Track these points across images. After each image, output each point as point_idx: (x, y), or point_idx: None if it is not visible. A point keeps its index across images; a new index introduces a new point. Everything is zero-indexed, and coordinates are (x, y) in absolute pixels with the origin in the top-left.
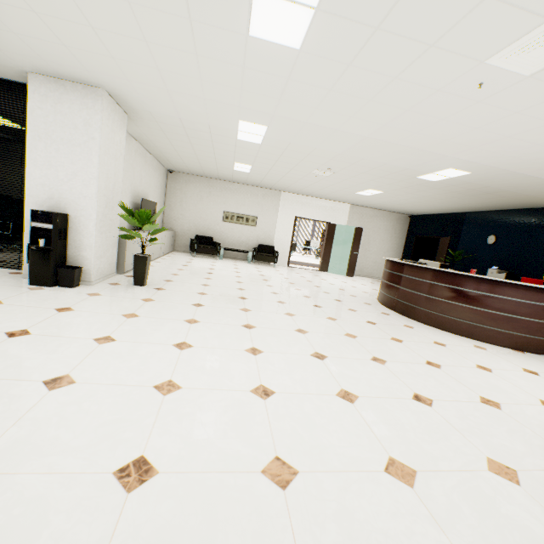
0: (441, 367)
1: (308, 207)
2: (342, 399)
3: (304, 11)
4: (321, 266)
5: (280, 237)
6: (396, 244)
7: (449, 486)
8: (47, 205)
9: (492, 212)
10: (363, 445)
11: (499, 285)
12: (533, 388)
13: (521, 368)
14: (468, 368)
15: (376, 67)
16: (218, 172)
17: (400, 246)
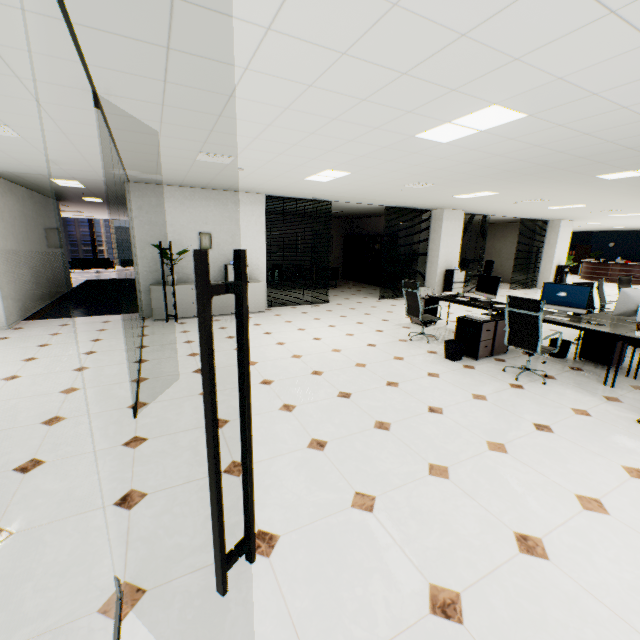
0: None
1: None
2: None
3: None
4: None
5: None
6: None
7: None
8: (556, 263)
9: (610, 231)
10: None
11: None
12: None
13: None
14: None
15: None
16: None
17: None
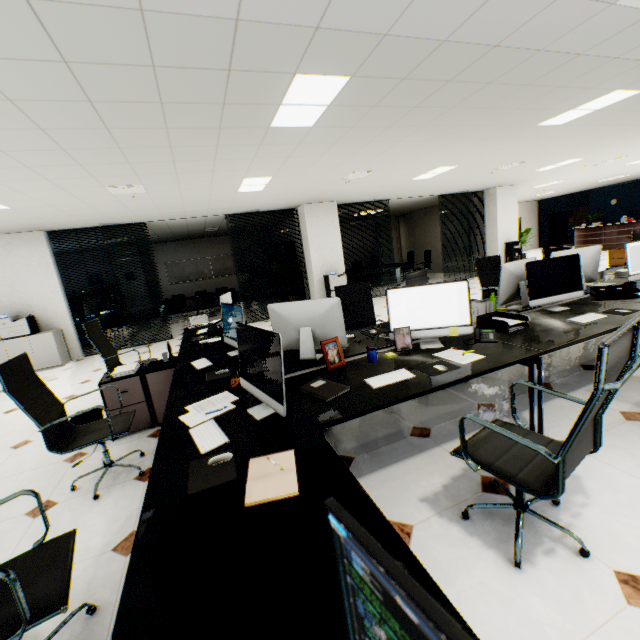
0: None
1: None
2: None
3: None
4: None
5: None
6: (533, 223)
7: None
8: (504, 240)
9: (609, 186)
10: None
11: None
12: None
13: None
14: None
15: None
16: None
17: (536, 224)
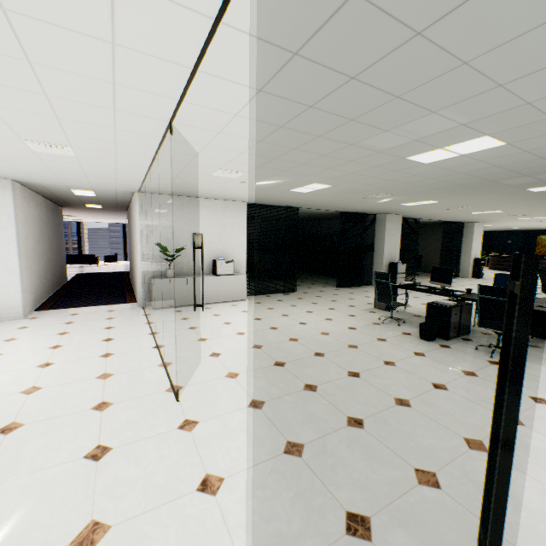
0: None
1: None
2: None
3: None
4: None
5: None
6: None
7: None
8: (473, 256)
9: (507, 231)
10: None
11: None
12: None
13: None
14: None
15: None
16: None
17: None
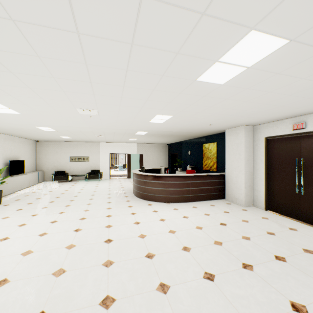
0: (111, 216)
1: (115, 148)
2: (38, 236)
3: (8, 109)
4: (127, 175)
5: (103, 165)
6: (164, 158)
7: (40, 254)
8: None
9: (188, 140)
10: (24, 248)
11: (157, 177)
12: (142, 217)
13: (153, 210)
14: (125, 215)
15: (53, 115)
16: (59, 139)
17: (166, 159)
